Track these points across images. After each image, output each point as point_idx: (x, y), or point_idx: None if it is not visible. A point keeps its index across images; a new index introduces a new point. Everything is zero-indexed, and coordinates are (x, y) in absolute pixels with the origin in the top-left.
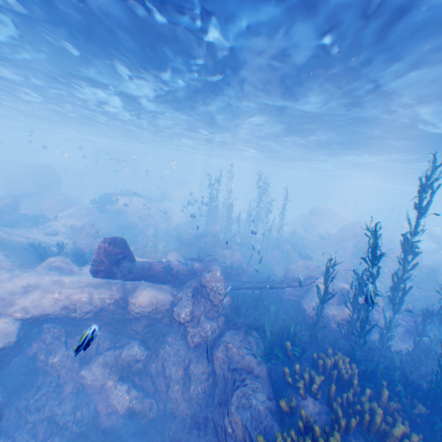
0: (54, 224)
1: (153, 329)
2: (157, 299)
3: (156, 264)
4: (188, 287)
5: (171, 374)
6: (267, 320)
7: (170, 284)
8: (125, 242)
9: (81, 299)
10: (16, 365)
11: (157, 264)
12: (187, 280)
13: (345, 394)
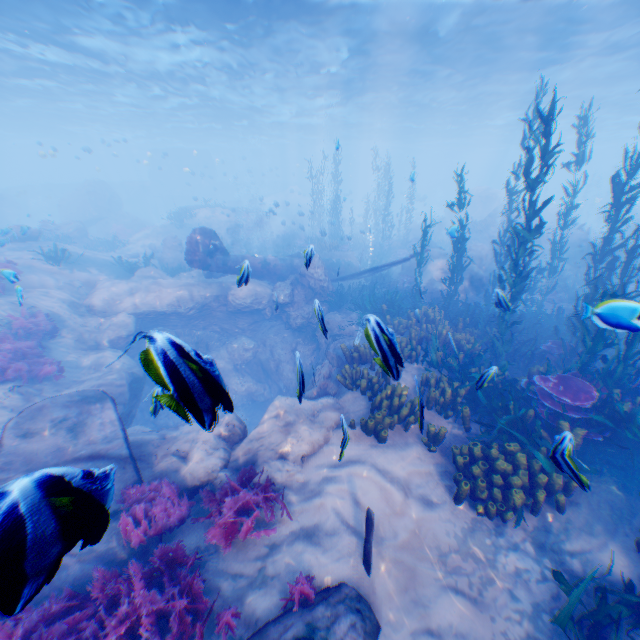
0: (132, 248)
1: (259, 328)
2: (256, 291)
3: (250, 258)
4: (287, 280)
5: (281, 358)
6: (369, 298)
7: (269, 281)
8: (214, 233)
9: (184, 297)
10: (140, 365)
11: (252, 259)
12: (287, 277)
13: (423, 325)
